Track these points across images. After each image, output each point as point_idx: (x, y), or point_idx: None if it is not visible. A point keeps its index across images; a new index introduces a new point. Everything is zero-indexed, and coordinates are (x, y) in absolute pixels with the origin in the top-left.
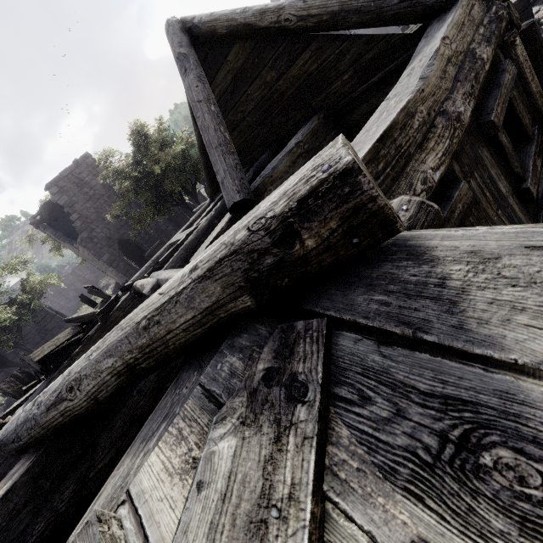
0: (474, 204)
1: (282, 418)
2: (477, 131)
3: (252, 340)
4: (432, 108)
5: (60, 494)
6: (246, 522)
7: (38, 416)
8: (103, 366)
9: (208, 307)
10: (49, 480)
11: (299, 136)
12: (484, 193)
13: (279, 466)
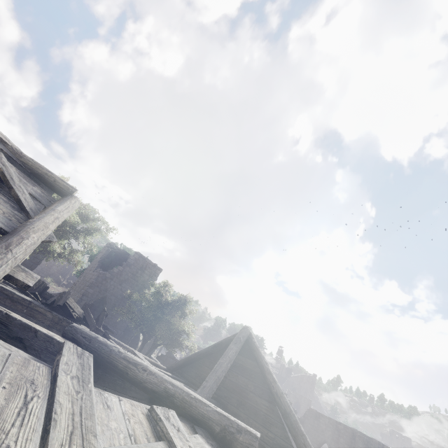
0: None
1: None
2: None
3: (208, 437)
4: None
5: None
6: None
7: (115, 352)
8: (167, 384)
9: (211, 417)
10: None
11: None
12: None
13: None
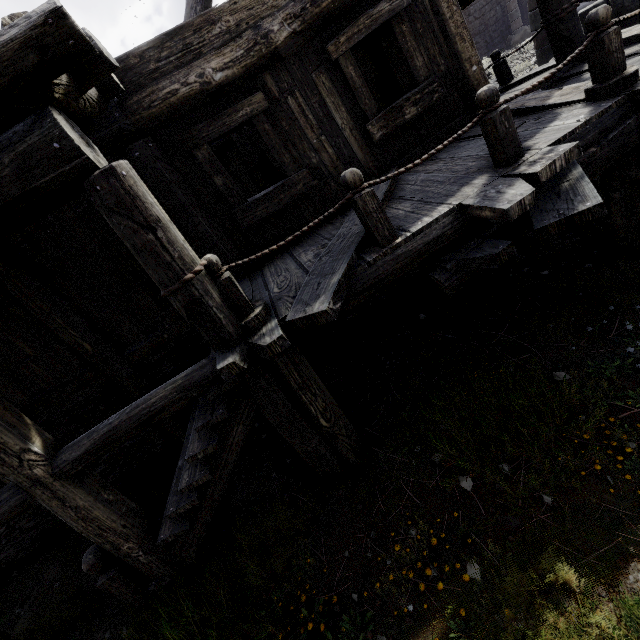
0: (287, 119)
1: None
2: (318, 55)
3: None
4: (244, 20)
5: None
6: None
7: None
8: None
9: None
10: None
11: None
12: (305, 114)
13: None
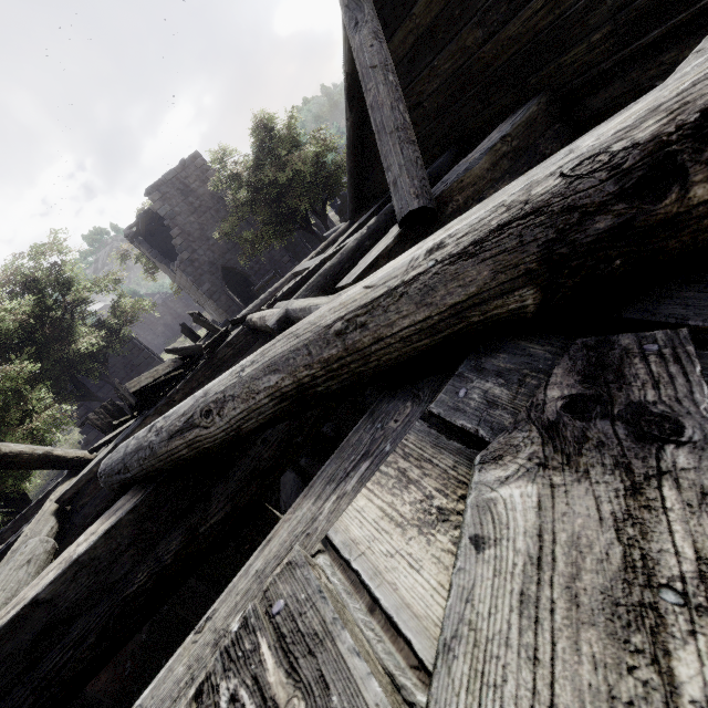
0: None
1: (637, 462)
2: None
3: (519, 361)
4: None
5: (166, 543)
6: (607, 602)
7: (156, 444)
8: (262, 385)
9: (457, 303)
10: (156, 525)
11: (505, 127)
12: None
13: (657, 529)
